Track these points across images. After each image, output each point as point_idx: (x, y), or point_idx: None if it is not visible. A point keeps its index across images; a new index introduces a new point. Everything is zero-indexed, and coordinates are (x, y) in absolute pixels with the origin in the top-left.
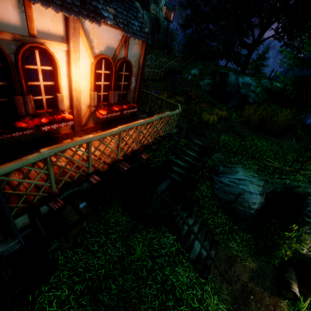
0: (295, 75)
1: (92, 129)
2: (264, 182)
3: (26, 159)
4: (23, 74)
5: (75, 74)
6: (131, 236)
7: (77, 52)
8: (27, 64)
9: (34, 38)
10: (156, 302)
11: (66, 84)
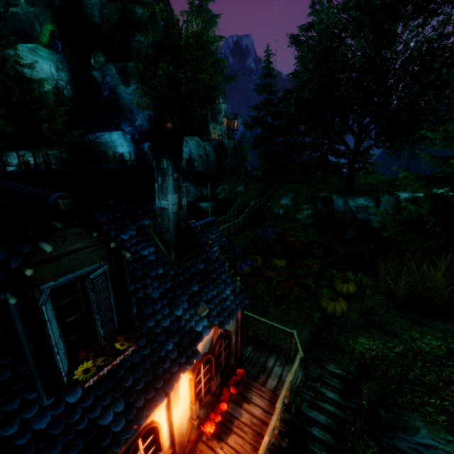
0: (426, 193)
1: (196, 442)
2: None
3: None
4: None
5: (176, 414)
6: None
7: (178, 393)
8: None
9: (137, 431)
10: None
11: (166, 426)
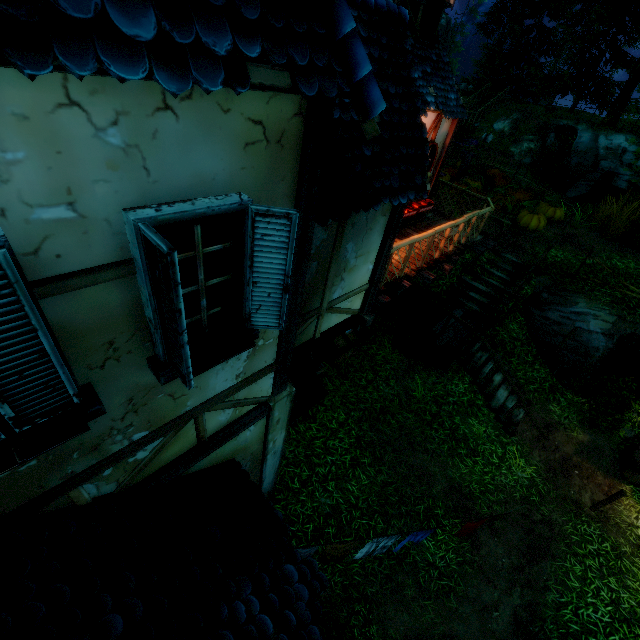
0: None
1: None
2: (617, 320)
3: None
4: None
5: None
6: (407, 376)
7: None
8: None
9: None
10: (444, 445)
11: None
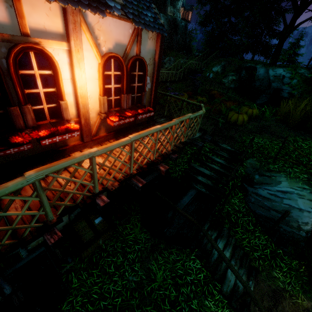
0: None
1: (104, 138)
2: None
3: (4, 187)
4: (17, 81)
5: (79, 77)
6: (151, 257)
7: (80, 51)
8: (22, 69)
9: (26, 37)
10: None
11: (71, 90)
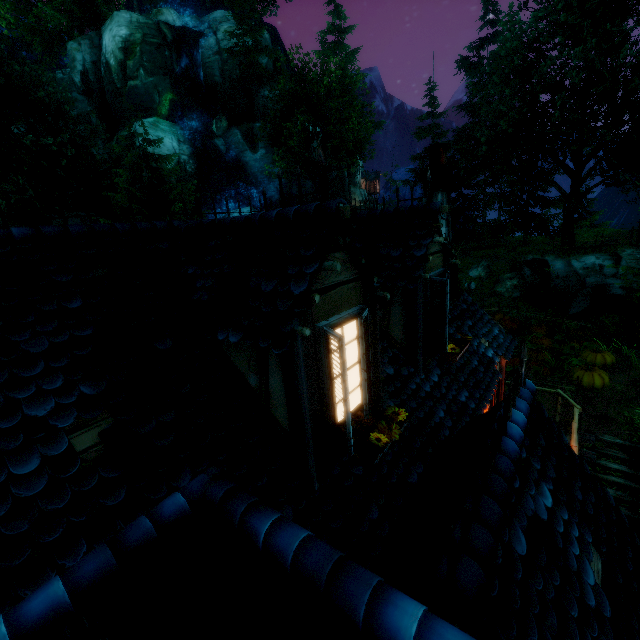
0: None
1: None
2: None
3: None
4: None
5: None
6: None
7: None
8: None
9: None
10: None
11: None
